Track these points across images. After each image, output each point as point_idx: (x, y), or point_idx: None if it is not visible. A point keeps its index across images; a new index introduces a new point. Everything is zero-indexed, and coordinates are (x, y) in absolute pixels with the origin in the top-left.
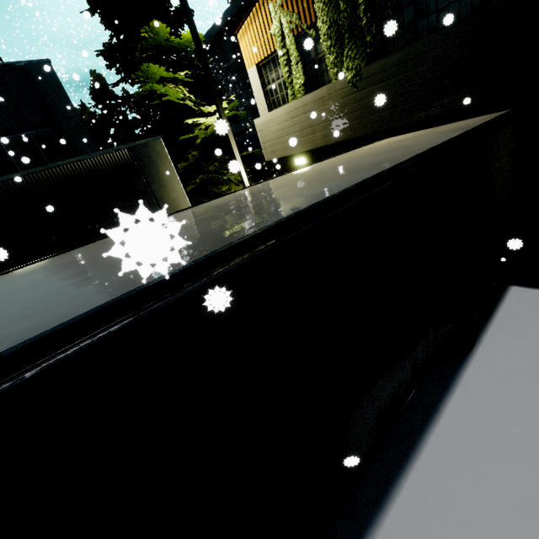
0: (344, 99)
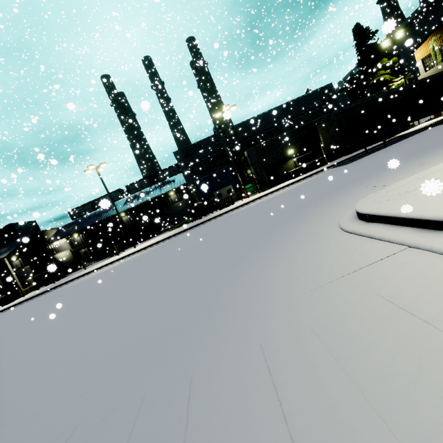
0: None
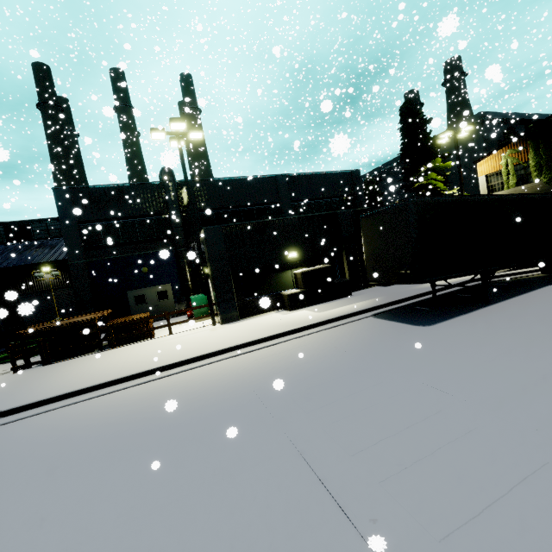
0: (540, 189)
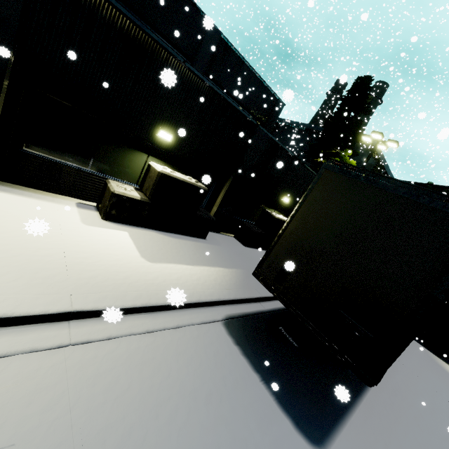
0: None
